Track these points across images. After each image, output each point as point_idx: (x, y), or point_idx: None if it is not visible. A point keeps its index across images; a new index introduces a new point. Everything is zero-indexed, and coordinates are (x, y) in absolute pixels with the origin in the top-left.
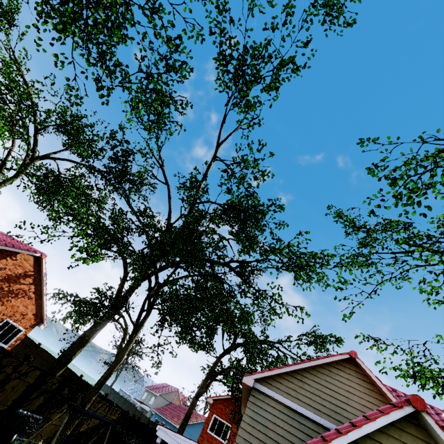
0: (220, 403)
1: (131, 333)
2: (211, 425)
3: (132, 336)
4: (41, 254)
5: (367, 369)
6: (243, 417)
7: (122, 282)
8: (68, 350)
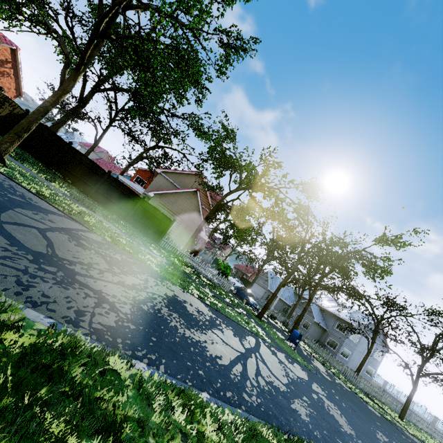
0: (142, 171)
1: (102, 134)
2: (135, 179)
3: (102, 135)
4: (16, 47)
5: (204, 179)
6: (153, 181)
7: (83, 87)
8: (55, 125)
